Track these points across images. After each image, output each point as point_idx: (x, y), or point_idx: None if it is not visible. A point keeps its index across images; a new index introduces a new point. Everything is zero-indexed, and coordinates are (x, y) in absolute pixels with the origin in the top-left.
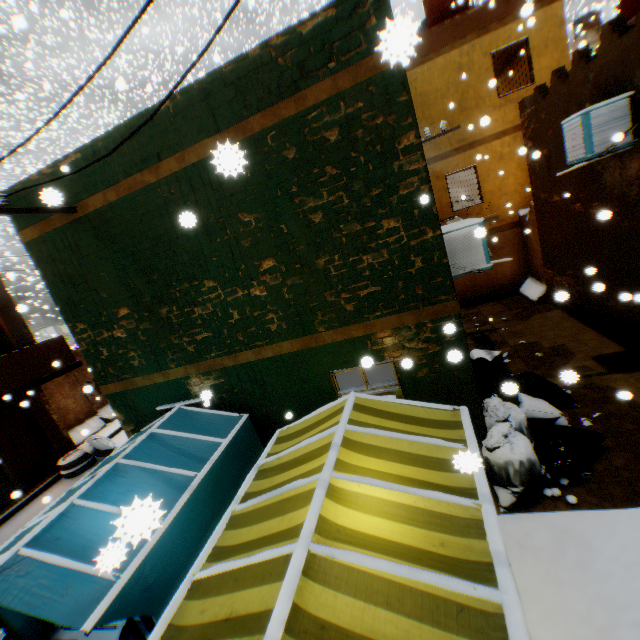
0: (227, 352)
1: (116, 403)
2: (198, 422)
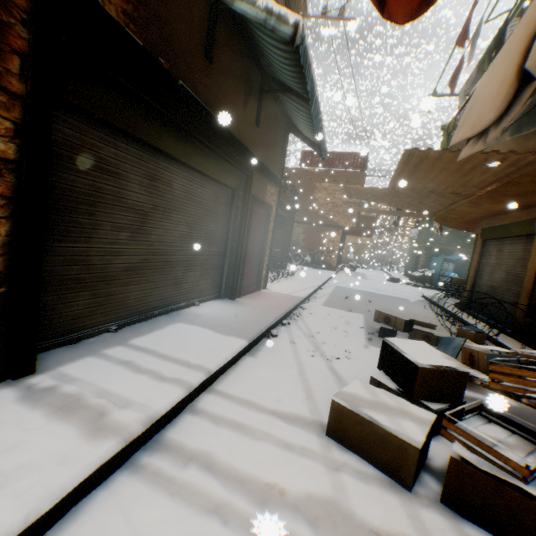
0: (470, 248)
1: (426, 249)
2: (460, 259)
